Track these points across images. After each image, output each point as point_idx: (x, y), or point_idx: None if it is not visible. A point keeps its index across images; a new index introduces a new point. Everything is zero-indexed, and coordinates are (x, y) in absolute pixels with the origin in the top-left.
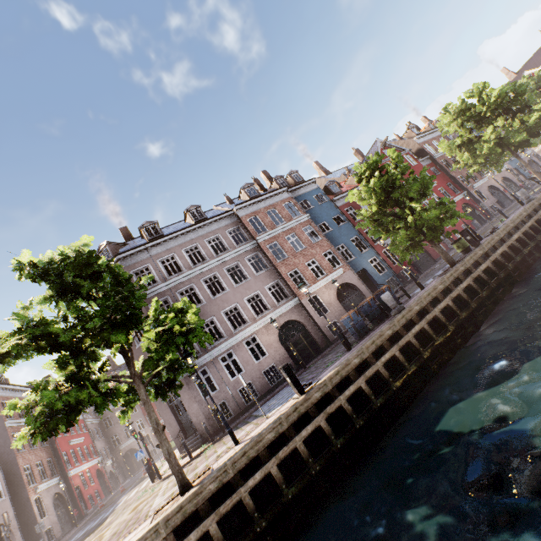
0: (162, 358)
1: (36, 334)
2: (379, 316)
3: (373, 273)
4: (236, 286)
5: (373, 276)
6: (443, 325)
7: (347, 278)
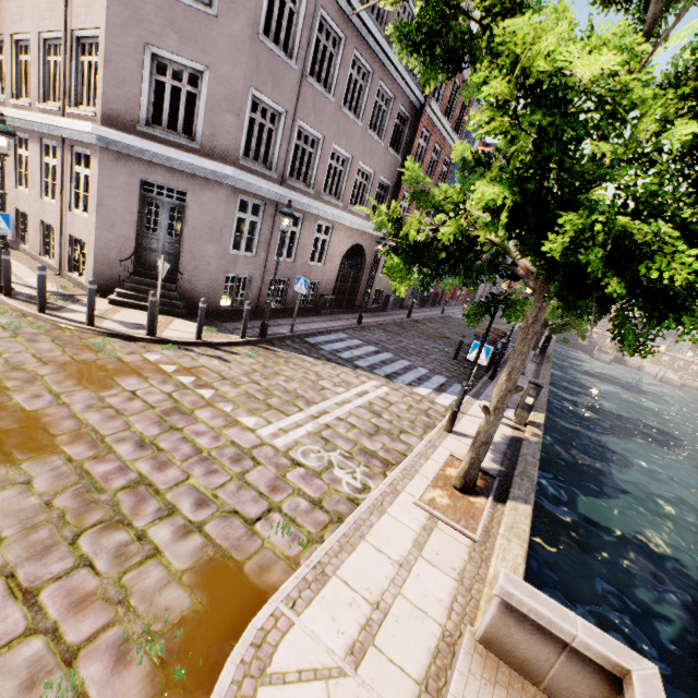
0: None
1: None
2: None
3: None
4: (368, 132)
5: None
6: None
7: None
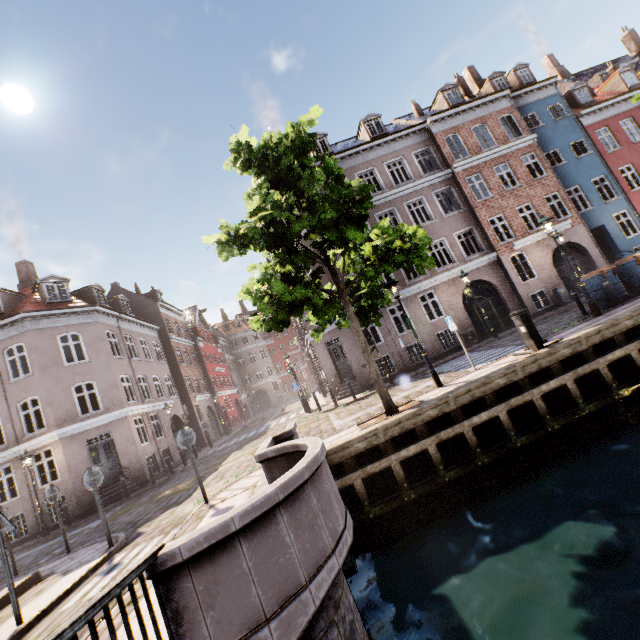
0: (374, 278)
1: (275, 216)
2: None
3: (615, 234)
4: None
5: (614, 239)
6: None
7: (574, 236)
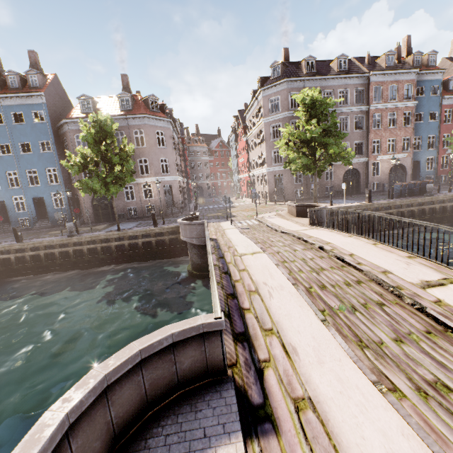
0: (329, 162)
1: (316, 136)
2: (415, 193)
3: (422, 167)
4: None
5: (420, 169)
6: (445, 211)
7: (405, 162)
